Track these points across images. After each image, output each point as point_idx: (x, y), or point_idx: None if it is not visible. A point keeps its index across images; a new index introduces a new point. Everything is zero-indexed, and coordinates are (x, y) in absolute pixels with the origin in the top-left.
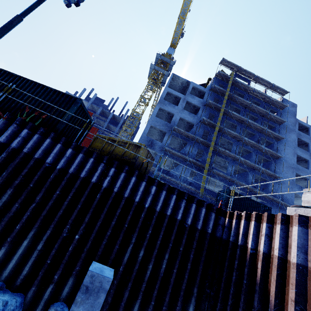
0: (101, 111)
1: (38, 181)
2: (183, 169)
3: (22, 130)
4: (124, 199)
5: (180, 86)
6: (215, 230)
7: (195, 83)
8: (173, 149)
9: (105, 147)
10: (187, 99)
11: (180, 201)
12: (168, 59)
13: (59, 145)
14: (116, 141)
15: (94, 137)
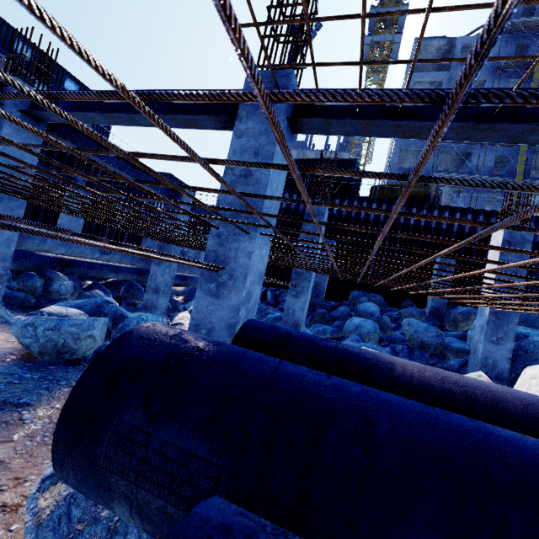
0: (299, 153)
1: (361, 232)
2: (472, 197)
3: (333, 201)
4: (432, 230)
5: (435, 56)
6: (535, 236)
7: (466, 37)
8: (447, 172)
9: (387, 196)
10: (455, 77)
11: (488, 220)
12: (395, 7)
13: (364, 203)
14: (397, 186)
15: (371, 190)
